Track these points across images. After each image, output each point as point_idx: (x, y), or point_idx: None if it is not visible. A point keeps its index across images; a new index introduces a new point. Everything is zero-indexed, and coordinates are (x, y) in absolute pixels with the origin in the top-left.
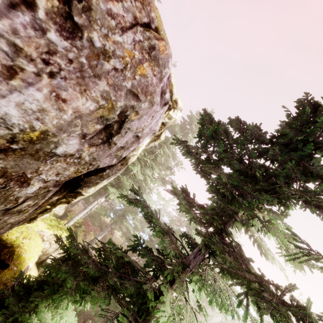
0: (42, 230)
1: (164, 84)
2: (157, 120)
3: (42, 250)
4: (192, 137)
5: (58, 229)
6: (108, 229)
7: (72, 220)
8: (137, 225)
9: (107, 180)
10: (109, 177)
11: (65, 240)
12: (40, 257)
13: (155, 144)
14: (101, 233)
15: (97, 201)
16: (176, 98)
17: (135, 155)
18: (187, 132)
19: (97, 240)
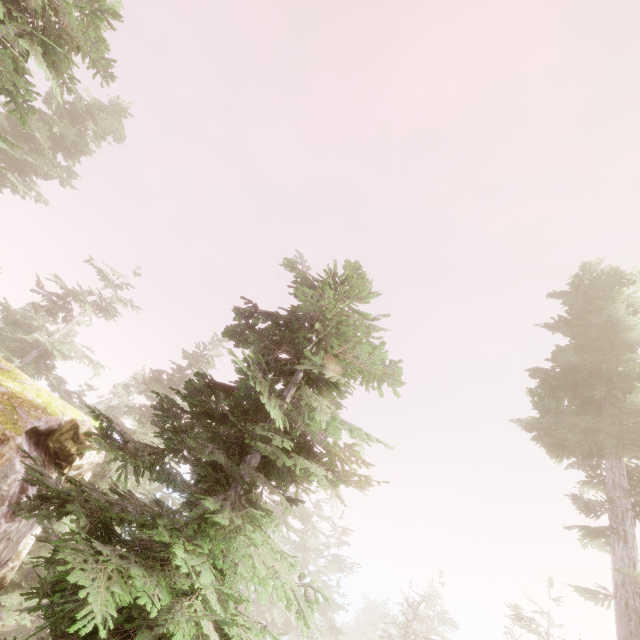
0: None
1: (14, 495)
2: (27, 523)
3: None
4: None
5: None
6: None
7: None
8: None
9: None
10: None
11: None
12: None
13: None
14: None
15: None
16: (88, 428)
17: (14, 565)
18: None
19: None
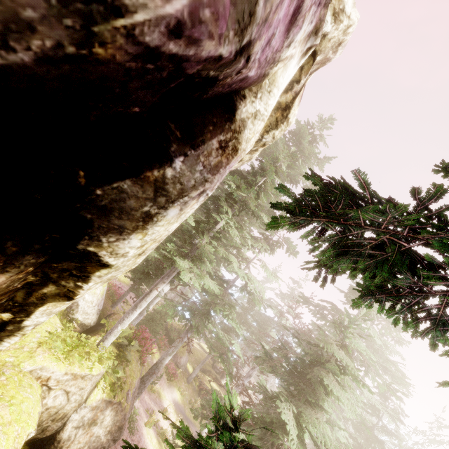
0: (43, 366)
1: None
2: None
3: (47, 413)
4: (301, 166)
5: (81, 359)
6: (183, 341)
7: (113, 334)
8: (225, 326)
9: (178, 209)
10: (185, 196)
11: (101, 379)
12: (46, 428)
13: (274, 138)
14: (170, 351)
15: (157, 290)
16: None
17: (258, 116)
18: (294, 158)
19: (164, 364)
